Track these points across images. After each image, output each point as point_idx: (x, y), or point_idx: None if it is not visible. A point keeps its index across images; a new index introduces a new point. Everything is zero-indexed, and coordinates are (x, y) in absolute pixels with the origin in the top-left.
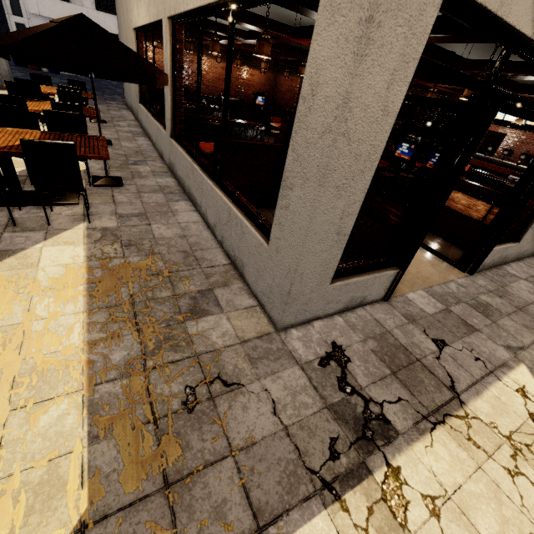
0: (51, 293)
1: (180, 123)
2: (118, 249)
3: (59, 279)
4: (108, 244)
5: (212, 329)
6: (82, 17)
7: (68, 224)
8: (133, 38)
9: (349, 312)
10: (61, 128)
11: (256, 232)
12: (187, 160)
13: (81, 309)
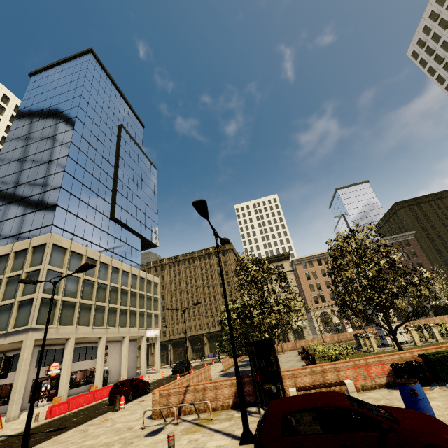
0: None
1: None
2: None
3: None
4: None
5: None
6: None
7: None
8: None
9: None
10: None
11: None
12: None
13: None
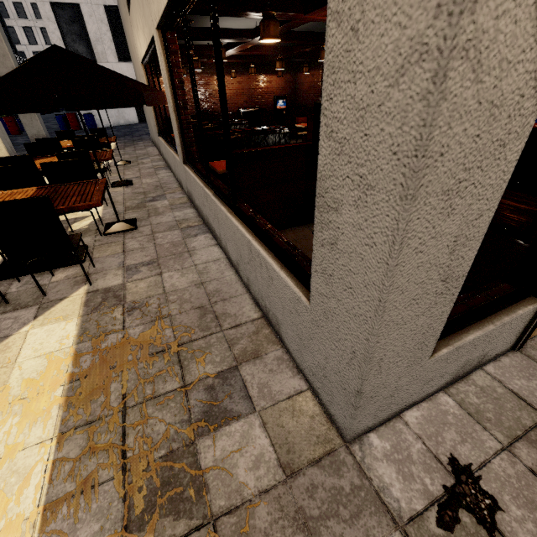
0: (18, 407)
1: (191, 145)
2: (117, 318)
3: (35, 381)
4: (107, 312)
5: (238, 453)
6: (53, 49)
7: (67, 290)
8: (142, 73)
9: (460, 383)
10: (63, 179)
11: (288, 278)
12: (199, 186)
13: (50, 434)
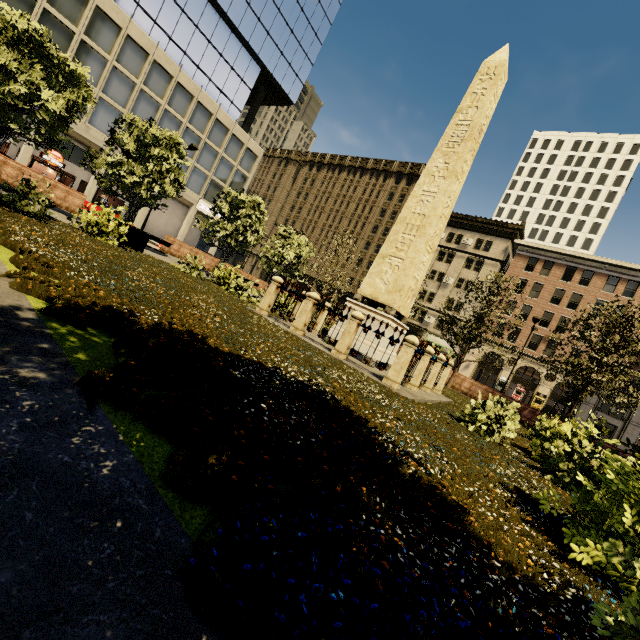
0: None
1: None
2: None
3: None
4: None
5: None
6: None
7: None
8: None
9: None
10: None
11: None
12: None
13: None
